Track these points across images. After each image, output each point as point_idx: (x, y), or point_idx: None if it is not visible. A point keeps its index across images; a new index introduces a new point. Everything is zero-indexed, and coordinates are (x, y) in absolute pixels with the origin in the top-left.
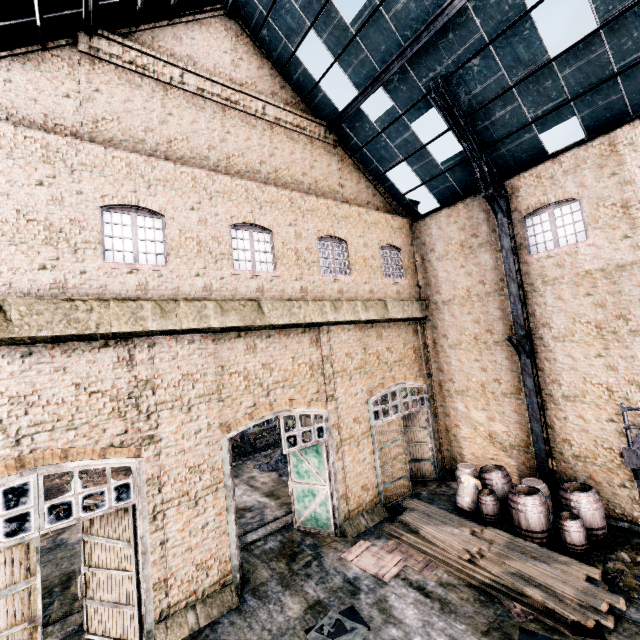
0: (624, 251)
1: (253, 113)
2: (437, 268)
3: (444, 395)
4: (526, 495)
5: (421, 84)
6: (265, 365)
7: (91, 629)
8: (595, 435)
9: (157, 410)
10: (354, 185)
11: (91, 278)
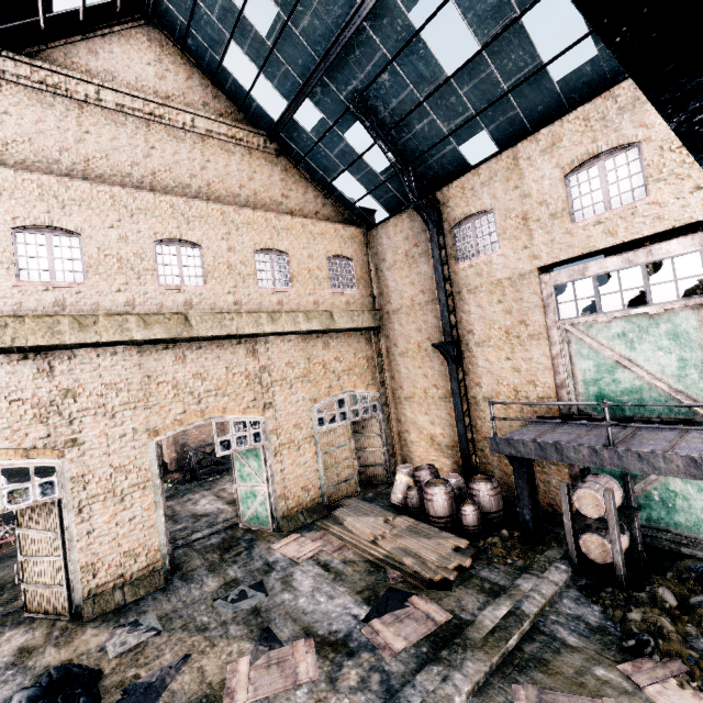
0: (524, 261)
1: (181, 126)
2: (388, 278)
3: (396, 402)
4: (434, 486)
5: (343, 97)
6: (196, 375)
7: (29, 609)
8: (506, 432)
9: (79, 416)
10: (300, 195)
11: (5, 296)
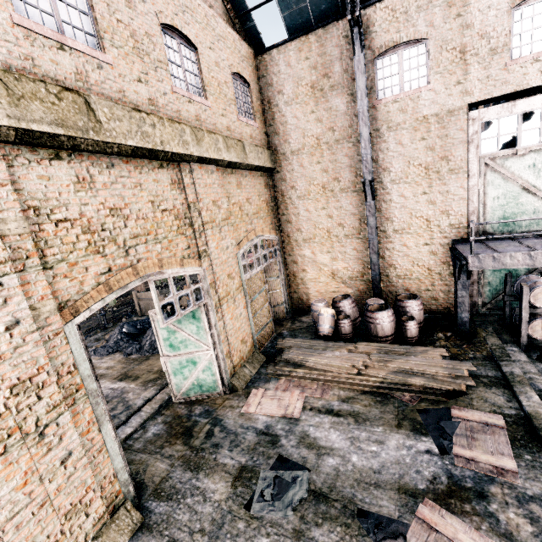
0: (455, 97)
1: None
2: (286, 114)
3: (292, 245)
4: (382, 311)
5: None
6: (114, 210)
7: None
8: (413, 257)
9: None
10: None
11: None
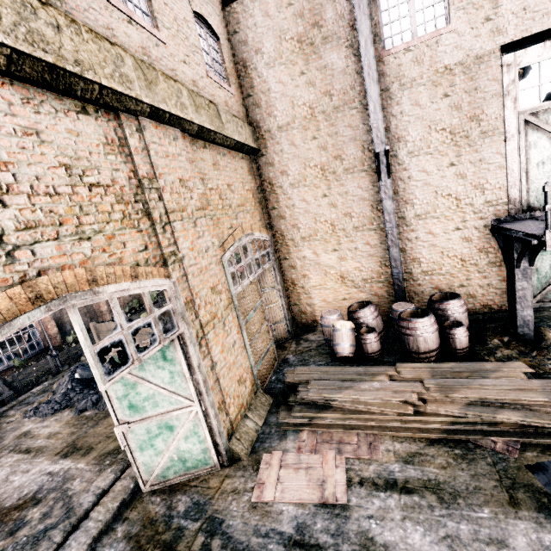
0: (484, 38)
1: None
2: (268, 79)
3: (288, 246)
4: (423, 317)
5: None
6: None
7: None
8: (442, 247)
9: None
10: None
11: None
